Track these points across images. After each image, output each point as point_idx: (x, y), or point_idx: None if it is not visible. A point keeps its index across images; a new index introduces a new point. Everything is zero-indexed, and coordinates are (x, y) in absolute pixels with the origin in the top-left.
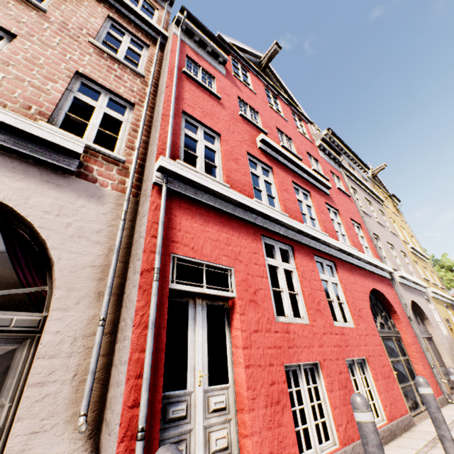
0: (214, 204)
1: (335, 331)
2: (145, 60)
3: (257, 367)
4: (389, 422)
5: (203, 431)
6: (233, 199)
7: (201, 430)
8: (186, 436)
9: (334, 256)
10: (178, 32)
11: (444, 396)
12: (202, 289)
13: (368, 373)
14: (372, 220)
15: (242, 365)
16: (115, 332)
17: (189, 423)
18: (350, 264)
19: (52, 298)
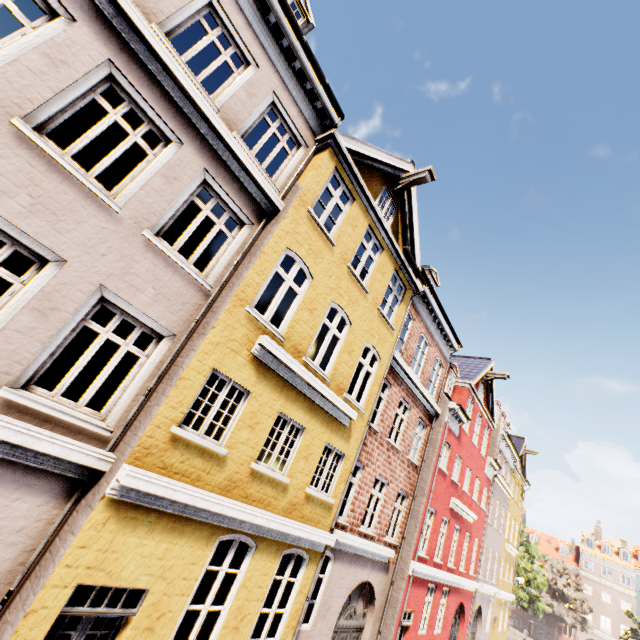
0: (421, 576)
1: (432, 637)
2: (422, 441)
3: None
4: None
5: None
6: (429, 573)
7: None
8: None
9: (452, 585)
10: (447, 417)
11: None
12: (405, 623)
13: None
14: (491, 527)
15: None
16: (378, 632)
17: None
18: (456, 587)
19: (370, 617)
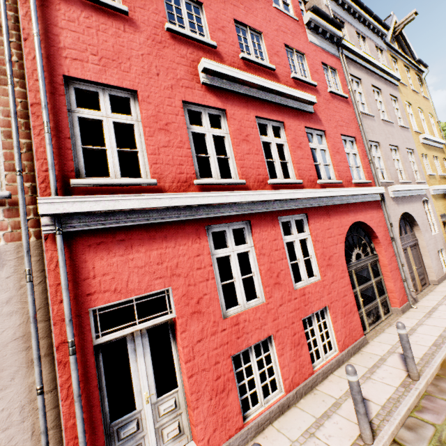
0: (135, 222)
1: (294, 296)
2: None
3: (202, 371)
4: (339, 353)
5: (155, 432)
6: (158, 207)
7: (153, 433)
8: (140, 441)
9: (306, 207)
10: None
11: (409, 303)
12: (134, 328)
13: (328, 317)
14: (375, 120)
15: (186, 377)
16: None
17: (142, 432)
18: (327, 206)
19: None
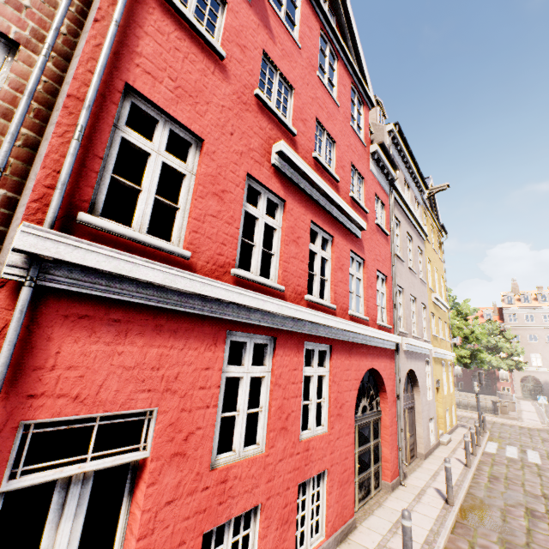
0: (146, 300)
1: (297, 450)
2: None
3: None
4: (326, 539)
5: None
6: (185, 290)
7: None
8: None
9: (333, 338)
10: None
11: (399, 478)
12: (81, 467)
13: (324, 485)
14: (404, 266)
15: None
16: None
17: None
18: (351, 343)
19: None
